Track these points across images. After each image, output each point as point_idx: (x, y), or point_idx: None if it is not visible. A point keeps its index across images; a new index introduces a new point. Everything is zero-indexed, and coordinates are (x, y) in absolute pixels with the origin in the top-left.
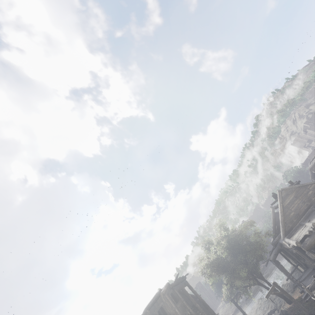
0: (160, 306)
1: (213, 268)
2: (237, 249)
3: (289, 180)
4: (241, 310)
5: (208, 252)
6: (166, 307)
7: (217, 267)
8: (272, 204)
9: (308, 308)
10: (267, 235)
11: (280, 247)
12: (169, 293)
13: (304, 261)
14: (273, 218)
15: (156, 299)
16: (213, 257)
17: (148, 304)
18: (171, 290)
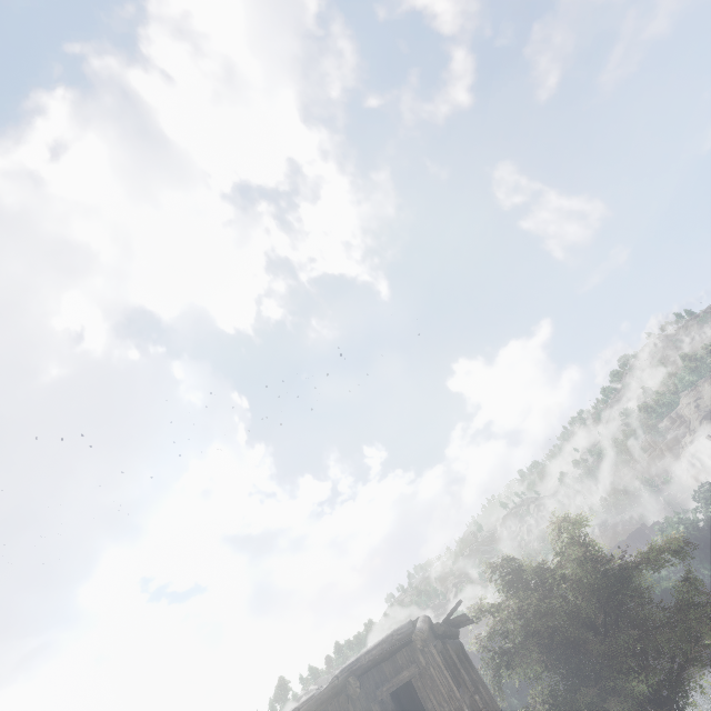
0: (406, 677)
1: (537, 638)
2: (610, 613)
3: None
4: None
5: (514, 594)
6: (426, 689)
7: (553, 640)
8: None
9: None
10: None
11: None
12: (438, 647)
13: None
14: None
15: (393, 651)
16: (537, 607)
17: (358, 659)
18: (439, 642)
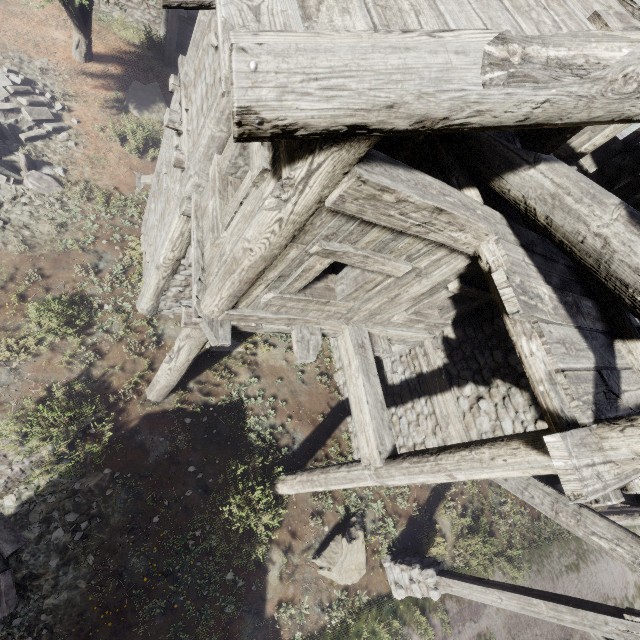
0: None
1: None
2: None
3: None
4: None
5: None
6: None
7: None
8: None
9: None
10: None
11: None
12: None
13: None
14: None
15: None
16: None
17: None
18: None
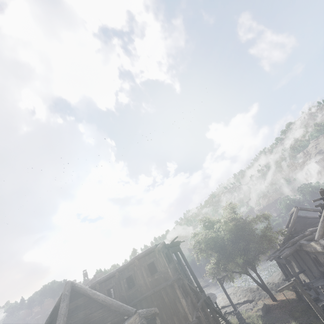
0: (152, 260)
1: (209, 245)
2: (238, 236)
3: (305, 193)
4: (225, 291)
5: (206, 230)
6: (157, 264)
7: (214, 245)
8: (315, 200)
9: (302, 313)
10: (280, 233)
11: (299, 247)
12: (164, 252)
13: None
14: (294, 219)
15: (149, 253)
16: (212, 235)
17: (138, 255)
18: (166, 250)
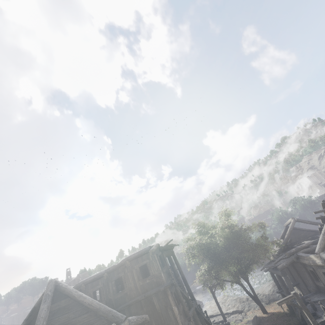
0: (145, 263)
1: (203, 251)
2: (233, 244)
3: (298, 206)
4: (216, 300)
5: (200, 235)
6: (150, 267)
7: (208, 252)
8: (316, 212)
9: None
10: (275, 243)
11: (296, 259)
12: (158, 254)
13: (324, 284)
14: (290, 230)
15: (142, 255)
16: (206, 240)
17: (130, 256)
18: (160, 252)
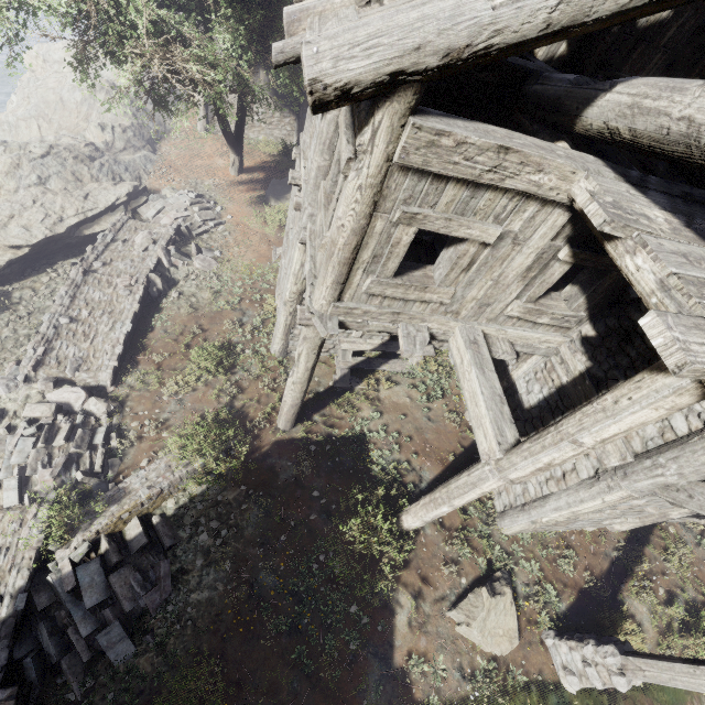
0: None
1: None
2: None
3: None
4: None
5: None
6: None
7: None
8: None
9: None
10: None
11: None
12: None
13: None
14: None
15: None
16: None
17: None
18: None
